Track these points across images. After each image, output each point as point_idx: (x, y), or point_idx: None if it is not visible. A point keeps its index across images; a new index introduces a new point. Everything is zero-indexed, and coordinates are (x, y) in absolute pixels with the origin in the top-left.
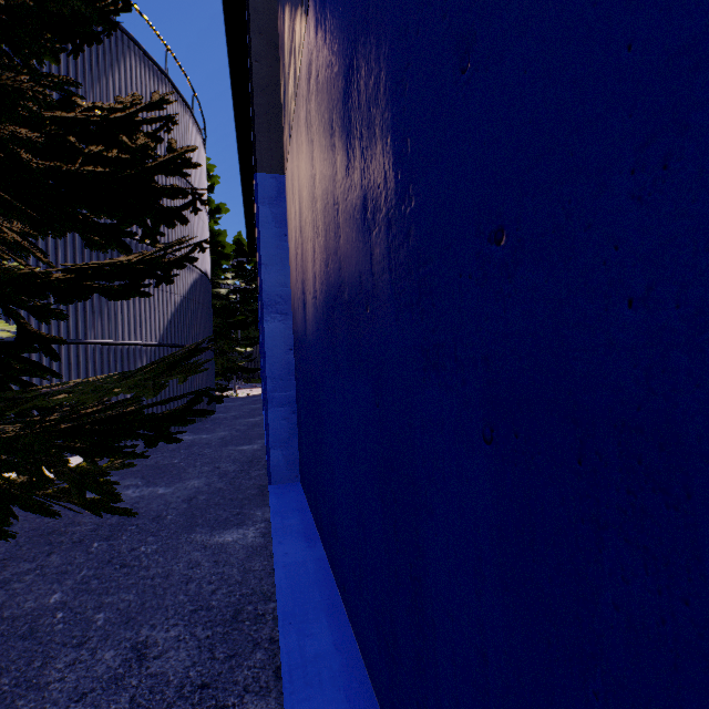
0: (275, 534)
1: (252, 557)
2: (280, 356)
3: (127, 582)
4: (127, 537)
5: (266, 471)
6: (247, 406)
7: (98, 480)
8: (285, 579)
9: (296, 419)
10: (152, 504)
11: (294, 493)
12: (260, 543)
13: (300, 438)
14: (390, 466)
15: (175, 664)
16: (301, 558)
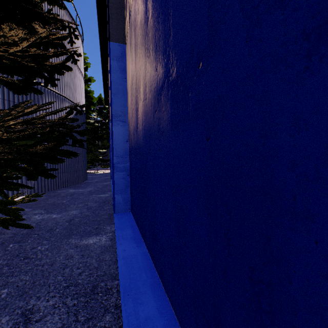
0: (117, 239)
1: (104, 252)
2: (121, 144)
3: (26, 268)
4: (31, 241)
5: (112, 206)
6: (103, 177)
7: (10, 207)
8: (124, 266)
9: (129, 178)
10: (48, 223)
11: (127, 217)
12: (109, 244)
13: (132, 188)
14: (223, 184)
15: (50, 325)
16: (133, 253)
